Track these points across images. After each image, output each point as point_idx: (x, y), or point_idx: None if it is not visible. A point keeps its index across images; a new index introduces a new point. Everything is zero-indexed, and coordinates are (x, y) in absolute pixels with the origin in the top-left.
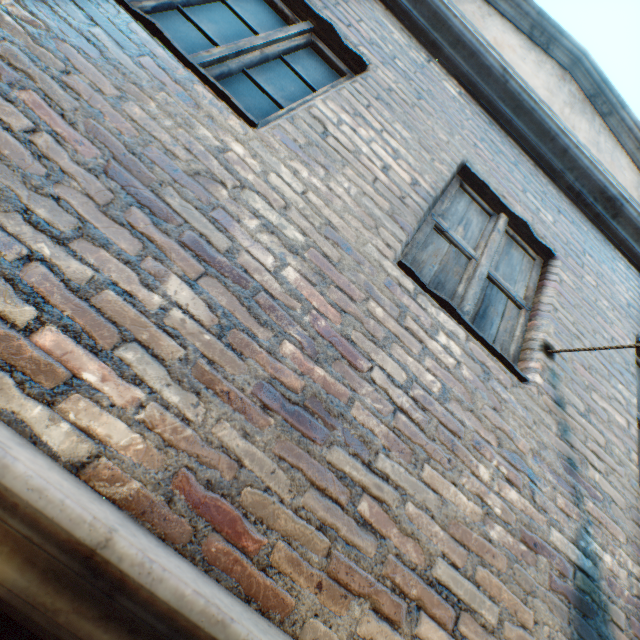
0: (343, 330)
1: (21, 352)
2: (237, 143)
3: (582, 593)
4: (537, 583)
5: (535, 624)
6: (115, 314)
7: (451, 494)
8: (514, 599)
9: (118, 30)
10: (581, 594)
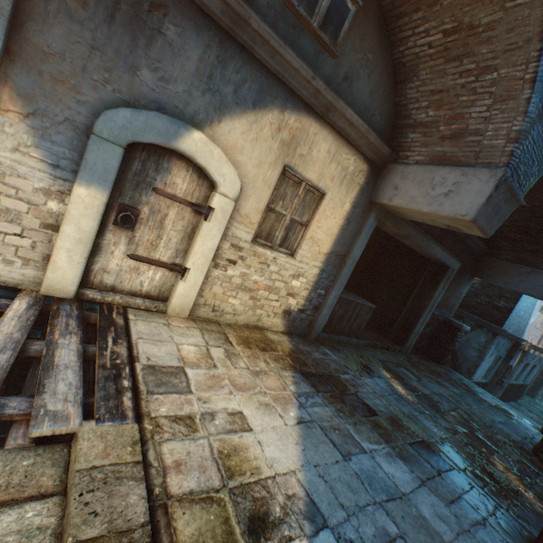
0: (539, 327)
1: (528, 338)
2: (540, 317)
3: (542, 333)
4: (540, 335)
5: (539, 337)
6: (531, 334)
7: (539, 333)
8: (539, 336)
9: (537, 315)
10: (542, 334)
